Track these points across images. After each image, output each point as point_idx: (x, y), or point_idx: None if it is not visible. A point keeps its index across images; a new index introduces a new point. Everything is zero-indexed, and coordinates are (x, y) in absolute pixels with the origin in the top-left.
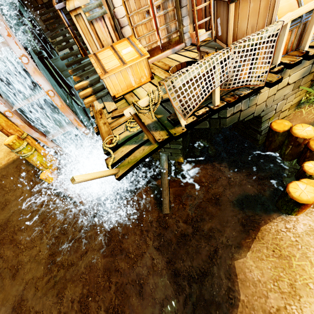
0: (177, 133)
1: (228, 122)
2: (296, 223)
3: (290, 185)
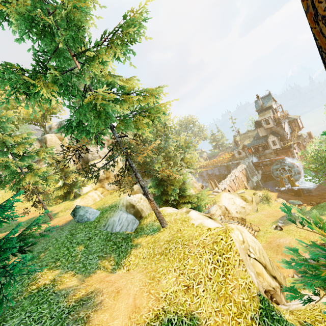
0: None
1: None
2: None
3: None
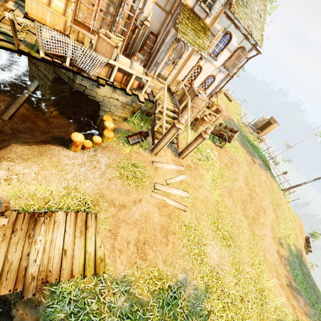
0: (33, 55)
1: (77, 87)
2: (65, 152)
3: (76, 132)
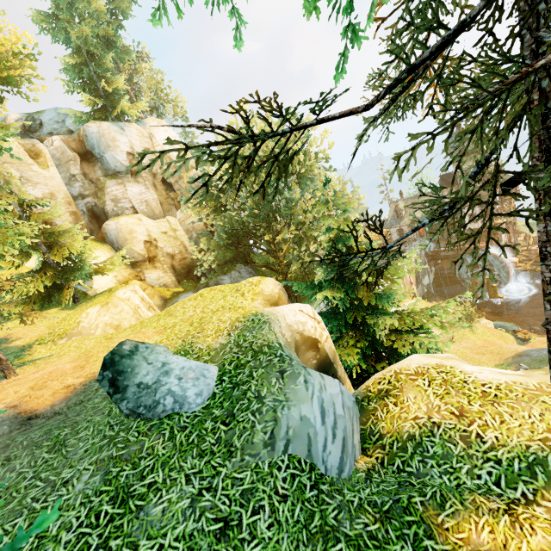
0: None
1: None
2: None
3: None
